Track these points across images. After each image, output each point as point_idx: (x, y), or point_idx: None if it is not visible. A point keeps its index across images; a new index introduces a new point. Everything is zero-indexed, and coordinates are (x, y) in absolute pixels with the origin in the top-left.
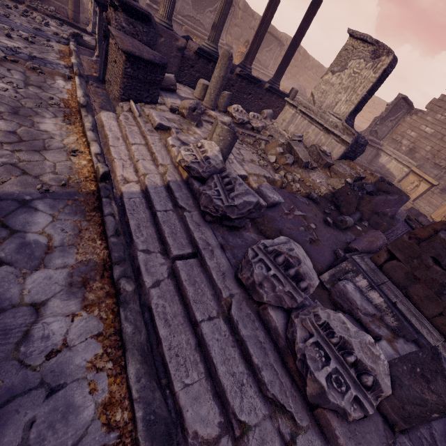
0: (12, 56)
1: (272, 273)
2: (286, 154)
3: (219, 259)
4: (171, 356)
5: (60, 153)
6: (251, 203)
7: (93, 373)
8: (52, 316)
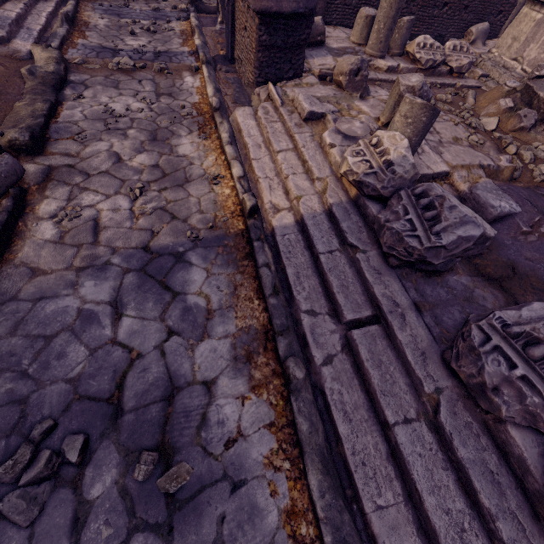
0: (139, 61)
1: (518, 373)
2: (518, 109)
3: (415, 329)
4: (355, 464)
5: (202, 184)
6: (470, 238)
7: (270, 471)
8: (223, 396)
